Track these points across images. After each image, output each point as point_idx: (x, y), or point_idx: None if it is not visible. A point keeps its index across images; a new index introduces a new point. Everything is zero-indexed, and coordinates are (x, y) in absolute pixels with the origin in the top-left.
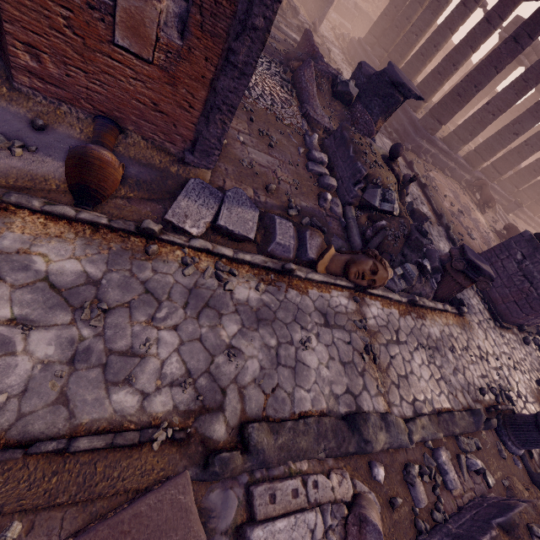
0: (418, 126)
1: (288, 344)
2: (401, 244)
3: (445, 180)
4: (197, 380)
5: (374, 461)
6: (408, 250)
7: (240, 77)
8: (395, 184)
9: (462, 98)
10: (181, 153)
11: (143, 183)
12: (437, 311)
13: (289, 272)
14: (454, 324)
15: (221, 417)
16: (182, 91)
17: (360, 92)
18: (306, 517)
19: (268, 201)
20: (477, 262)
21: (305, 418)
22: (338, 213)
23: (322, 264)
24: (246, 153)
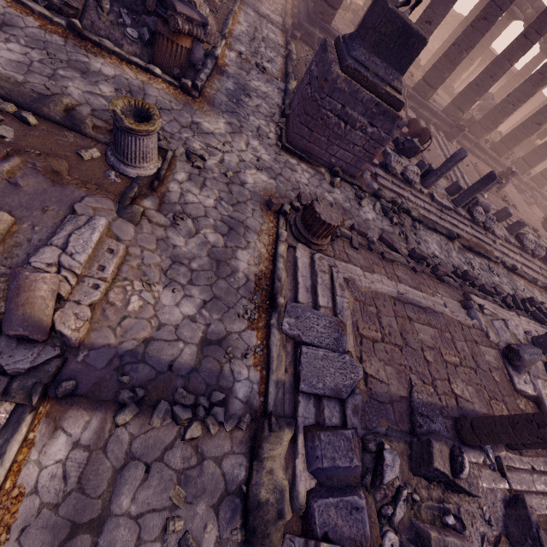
0: (309, 12)
1: None
2: None
3: None
4: None
5: None
6: None
7: None
8: None
9: None
10: None
11: None
12: (135, 67)
13: None
14: (164, 91)
15: None
16: None
17: None
18: None
19: None
20: None
21: None
22: None
23: None
24: None
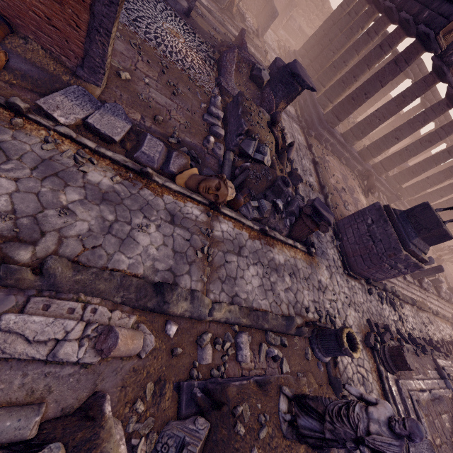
0: (322, 119)
1: (126, 223)
2: (262, 185)
3: (339, 165)
4: (20, 218)
5: (170, 320)
6: (271, 193)
7: (110, 5)
8: (272, 143)
9: (355, 101)
10: (76, 68)
11: (29, 77)
12: (288, 246)
13: (147, 176)
14: (301, 259)
15: (31, 248)
16: (69, 11)
17: (271, 79)
18: (66, 322)
19: (153, 127)
20: (319, 209)
21: (113, 271)
22: (219, 154)
23: (181, 178)
24: (147, 91)
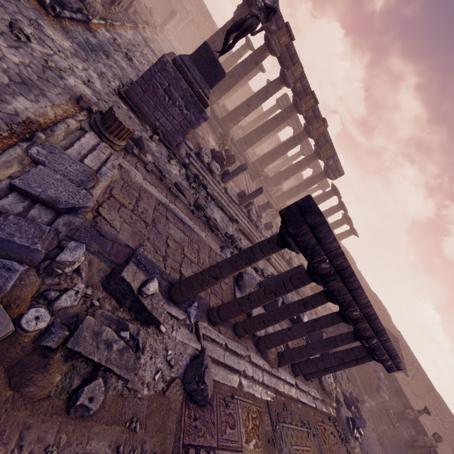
0: None
1: None
2: None
3: None
4: None
5: None
6: None
7: None
8: None
9: None
10: None
11: None
12: None
13: None
14: None
15: None
16: None
17: None
18: None
19: None
20: None
21: None
22: None
23: None
24: None
